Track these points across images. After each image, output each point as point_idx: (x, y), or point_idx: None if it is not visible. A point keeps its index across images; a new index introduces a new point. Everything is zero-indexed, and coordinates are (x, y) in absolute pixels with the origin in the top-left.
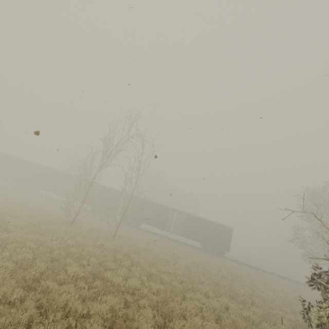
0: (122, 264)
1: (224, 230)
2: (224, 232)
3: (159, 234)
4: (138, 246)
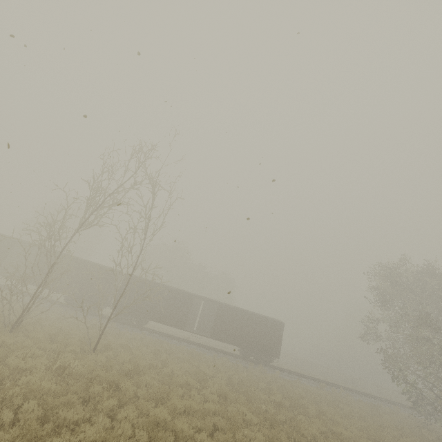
0: (99, 407)
1: (273, 326)
2: (272, 328)
3: (176, 337)
4: (137, 362)
